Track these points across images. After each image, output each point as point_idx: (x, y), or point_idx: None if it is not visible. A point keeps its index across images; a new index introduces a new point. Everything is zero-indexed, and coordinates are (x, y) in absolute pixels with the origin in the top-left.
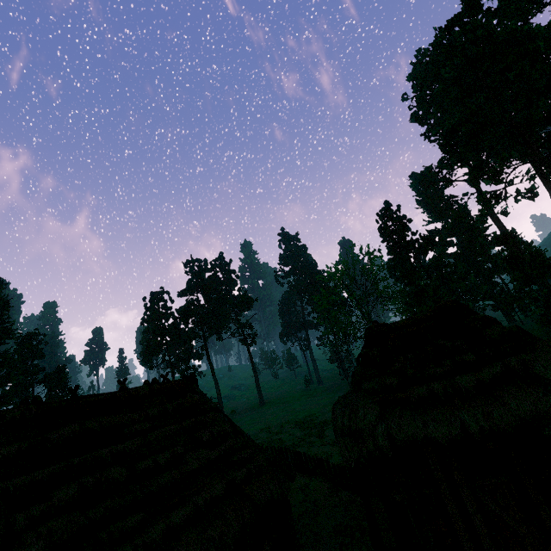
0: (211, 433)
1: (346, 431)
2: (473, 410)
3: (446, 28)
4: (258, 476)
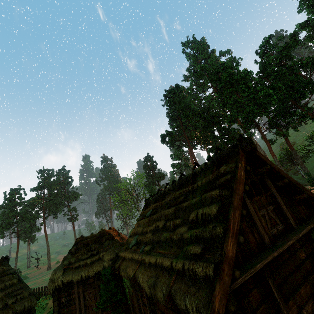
0: (5, 284)
1: (51, 280)
2: (86, 270)
3: (168, 92)
4: (21, 300)
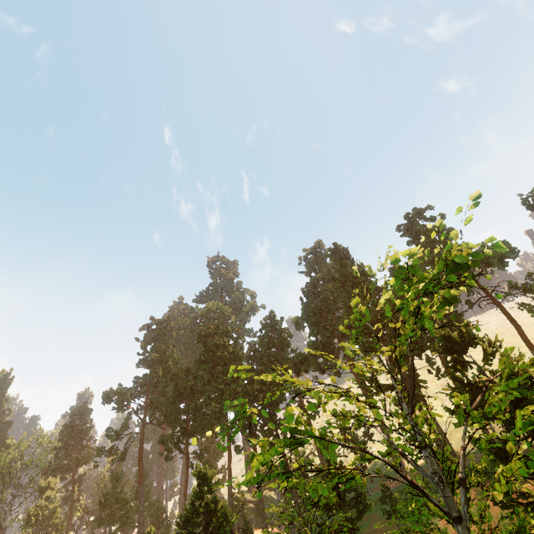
0: None
1: None
2: None
3: (154, 323)
4: None
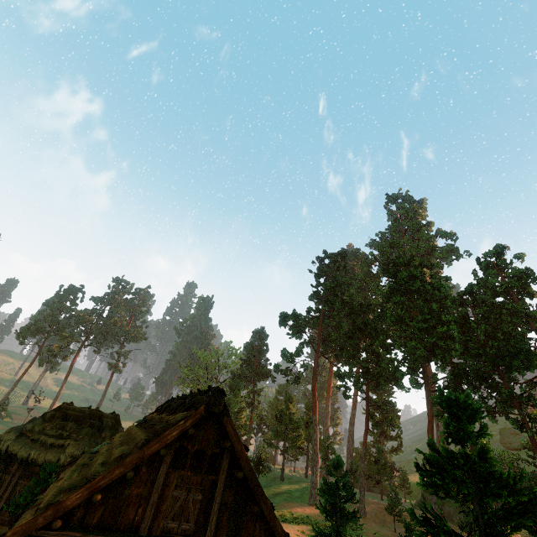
0: None
1: None
2: (39, 451)
3: (327, 256)
4: None
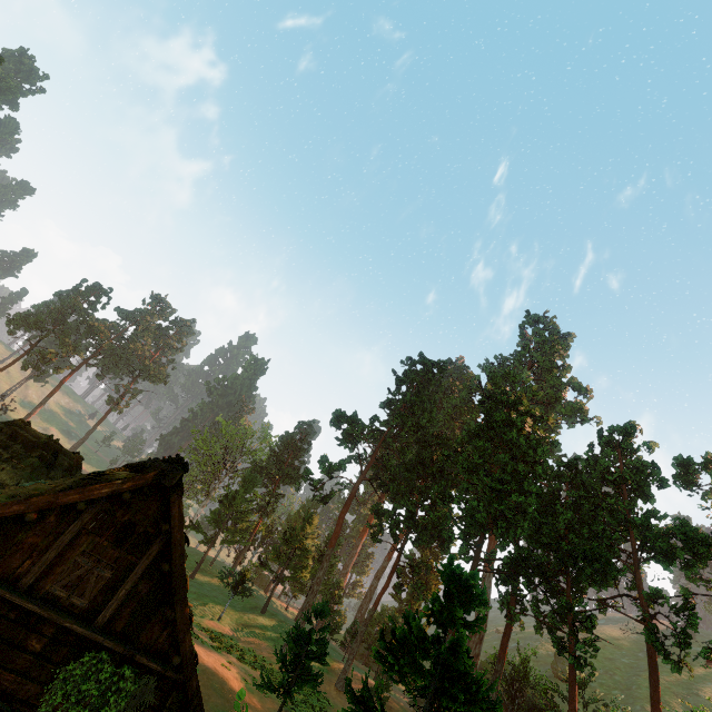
0: None
1: None
2: None
3: (421, 361)
4: None
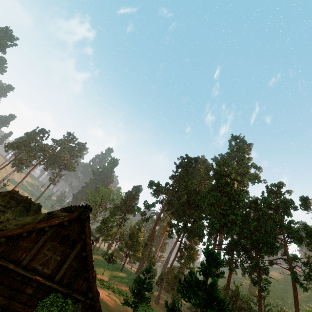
0: None
1: None
2: None
3: (186, 158)
4: None
